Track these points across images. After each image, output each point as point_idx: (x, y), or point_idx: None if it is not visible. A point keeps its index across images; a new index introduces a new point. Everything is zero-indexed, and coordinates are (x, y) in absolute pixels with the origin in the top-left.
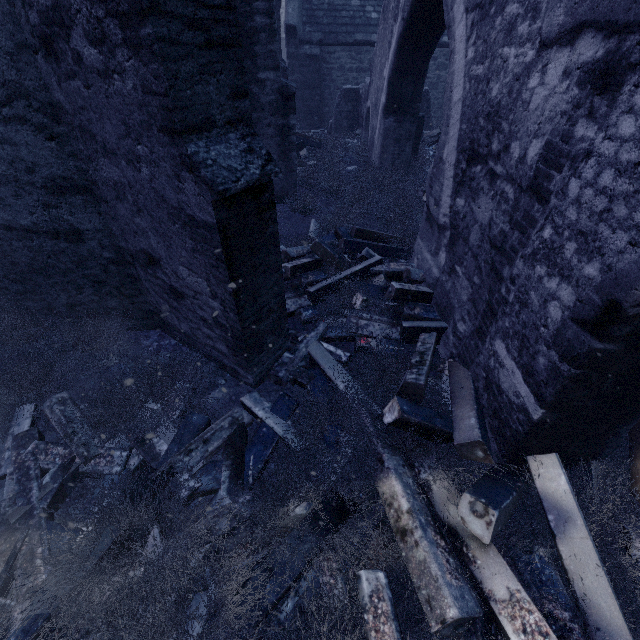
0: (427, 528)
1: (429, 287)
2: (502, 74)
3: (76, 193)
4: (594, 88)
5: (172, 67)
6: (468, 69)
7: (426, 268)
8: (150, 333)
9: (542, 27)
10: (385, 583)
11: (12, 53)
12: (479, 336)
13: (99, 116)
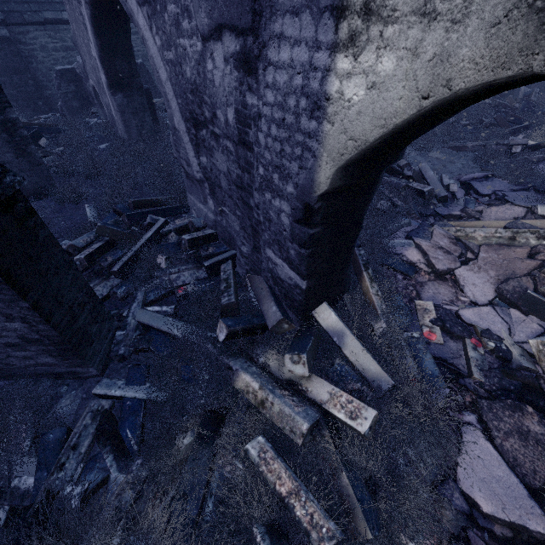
0: (275, 390)
1: (212, 229)
2: (187, 59)
3: None
4: (244, 71)
5: None
6: (162, 54)
7: (204, 215)
8: None
9: (198, 25)
10: (264, 441)
11: None
12: (257, 251)
13: None
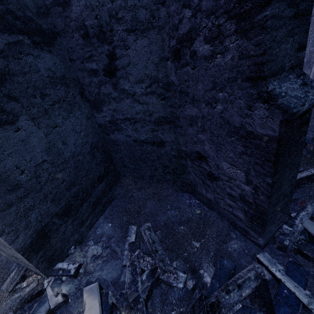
0: None
1: None
2: None
3: (167, 124)
4: None
5: (273, 34)
6: None
7: None
8: (184, 194)
9: None
10: None
11: (157, 63)
12: None
13: (195, 82)
